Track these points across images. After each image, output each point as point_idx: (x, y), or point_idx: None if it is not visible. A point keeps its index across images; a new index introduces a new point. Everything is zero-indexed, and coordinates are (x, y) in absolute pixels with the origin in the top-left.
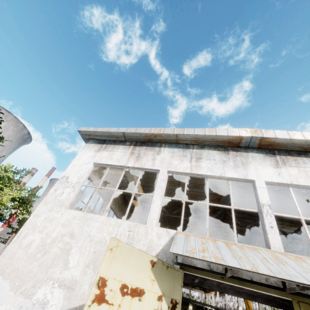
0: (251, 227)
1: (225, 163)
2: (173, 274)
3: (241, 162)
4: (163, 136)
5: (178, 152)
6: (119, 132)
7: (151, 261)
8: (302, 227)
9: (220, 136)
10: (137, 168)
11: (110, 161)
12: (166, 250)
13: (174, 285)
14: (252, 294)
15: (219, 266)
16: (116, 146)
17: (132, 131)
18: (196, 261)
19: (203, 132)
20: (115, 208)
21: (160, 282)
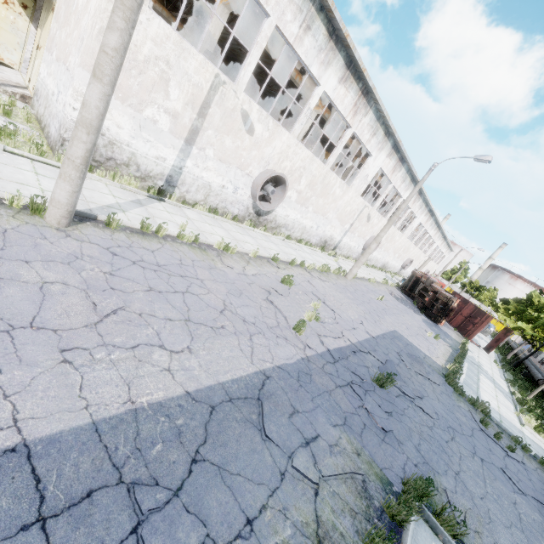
0: (278, 42)
1: None
2: None
3: None
4: None
5: None
6: None
7: None
8: None
9: None
10: None
11: None
12: None
13: None
14: None
15: None
16: None
17: None
18: None
19: None
20: None
21: None
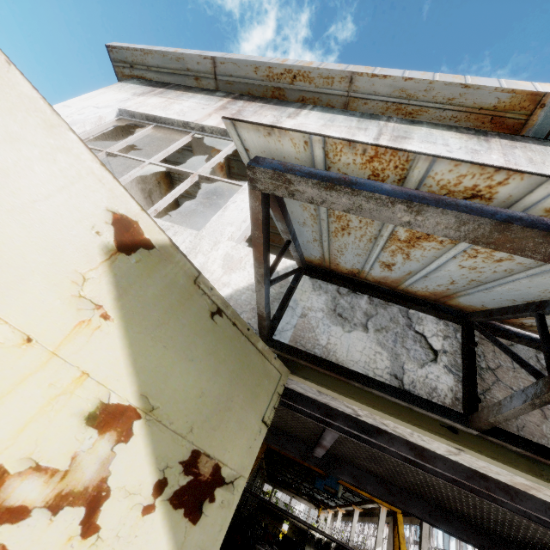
0: None
1: (478, 154)
2: (236, 356)
3: (527, 158)
4: (314, 80)
5: (346, 121)
6: (204, 59)
7: (122, 220)
8: None
9: (475, 89)
10: (226, 136)
11: (162, 111)
12: (242, 301)
13: (228, 397)
14: (488, 531)
15: (439, 388)
16: (190, 93)
17: (237, 56)
18: (346, 354)
19: (427, 76)
20: None
21: (145, 345)
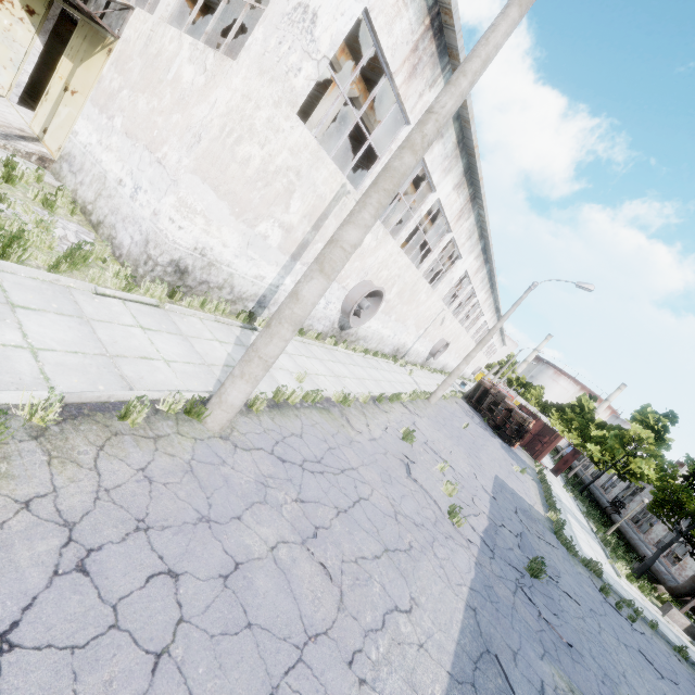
0: None
1: None
2: None
3: None
4: None
5: None
6: None
7: None
8: (380, 98)
9: None
10: None
11: None
12: None
13: None
14: None
15: None
16: None
17: None
18: None
19: None
20: (183, 23)
21: None
